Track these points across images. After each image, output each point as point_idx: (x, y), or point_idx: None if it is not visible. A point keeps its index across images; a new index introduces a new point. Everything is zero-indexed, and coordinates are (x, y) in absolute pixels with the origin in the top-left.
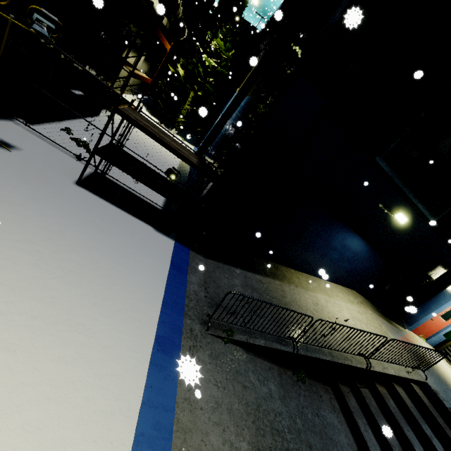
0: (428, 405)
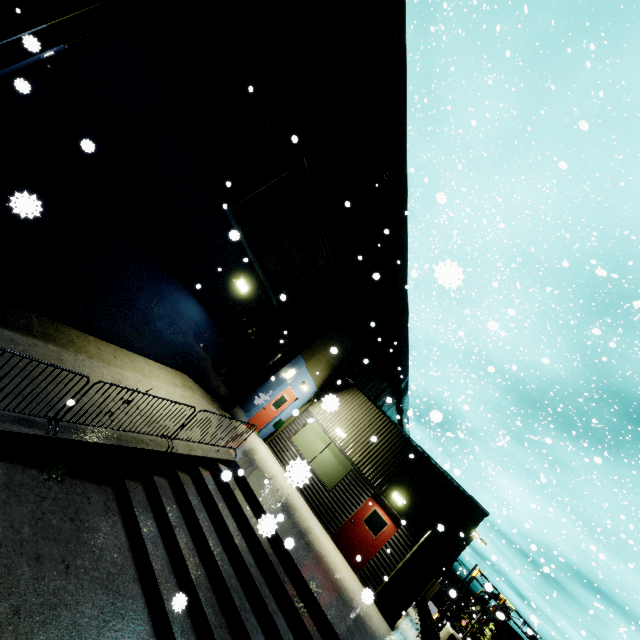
0: (230, 481)
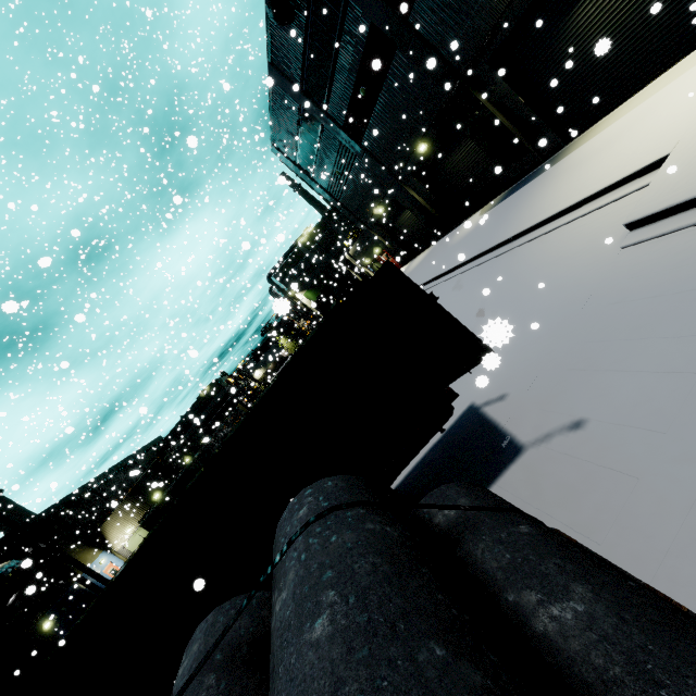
0: None
